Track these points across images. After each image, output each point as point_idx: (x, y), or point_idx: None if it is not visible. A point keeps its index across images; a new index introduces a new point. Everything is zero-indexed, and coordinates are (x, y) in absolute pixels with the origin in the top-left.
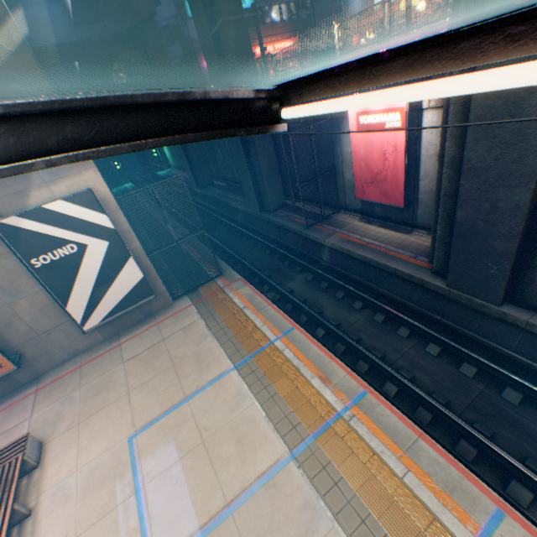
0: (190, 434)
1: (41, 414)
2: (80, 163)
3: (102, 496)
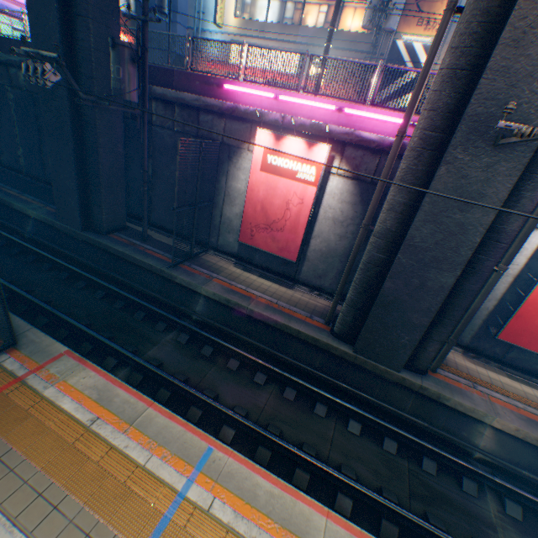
0: None
1: None
2: None
3: None
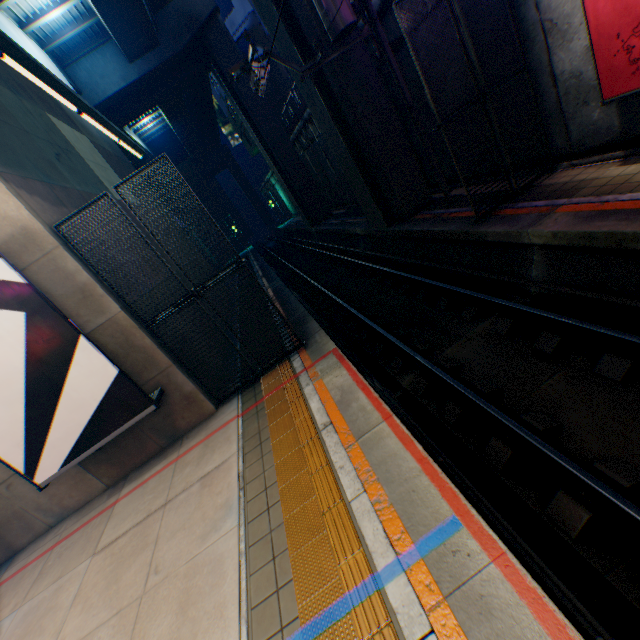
0: None
1: None
2: None
3: None
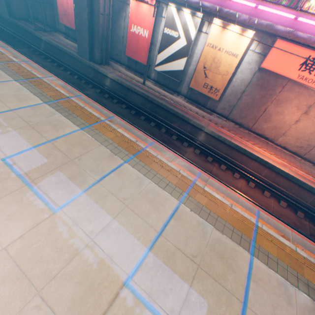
0: None
1: None
2: None
3: None
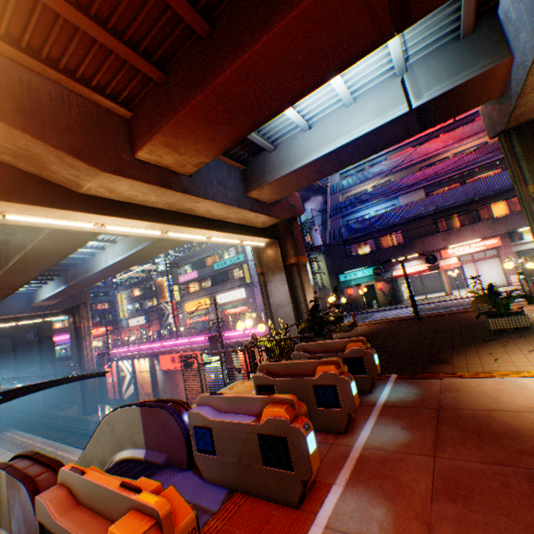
0: None
1: None
2: None
3: None
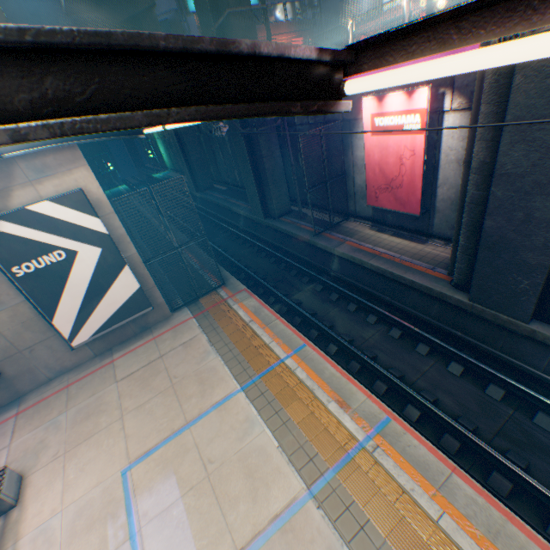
0: (193, 466)
1: (21, 441)
2: (70, 160)
3: (91, 542)
